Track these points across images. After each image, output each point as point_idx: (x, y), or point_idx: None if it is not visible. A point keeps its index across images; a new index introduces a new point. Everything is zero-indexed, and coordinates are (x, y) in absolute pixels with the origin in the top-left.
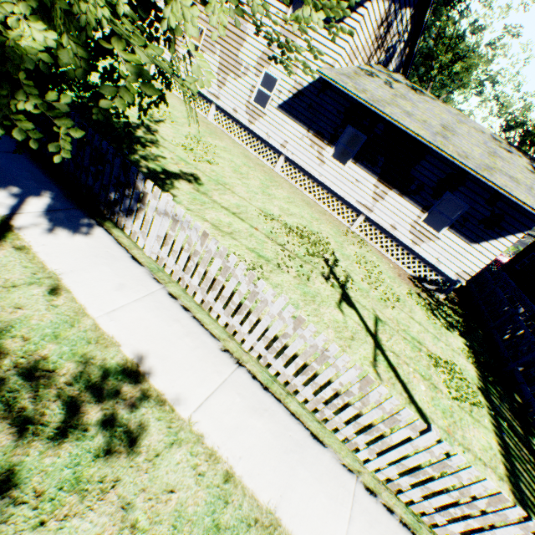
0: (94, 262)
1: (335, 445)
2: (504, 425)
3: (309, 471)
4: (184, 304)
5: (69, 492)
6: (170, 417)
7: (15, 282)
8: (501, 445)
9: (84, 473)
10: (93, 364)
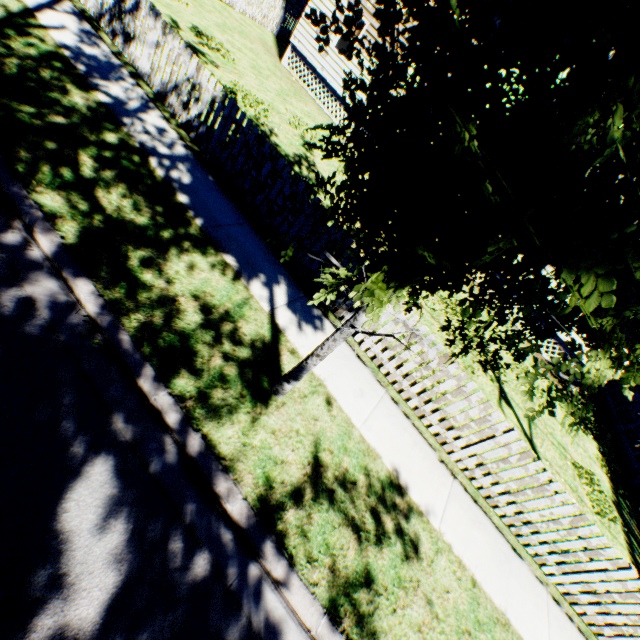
0: (338, 364)
1: (528, 558)
2: (634, 543)
3: (517, 580)
4: (404, 410)
5: (398, 588)
6: (428, 527)
7: (304, 391)
8: (633, 563)
9: (400, 573)
10: (373, 476)
